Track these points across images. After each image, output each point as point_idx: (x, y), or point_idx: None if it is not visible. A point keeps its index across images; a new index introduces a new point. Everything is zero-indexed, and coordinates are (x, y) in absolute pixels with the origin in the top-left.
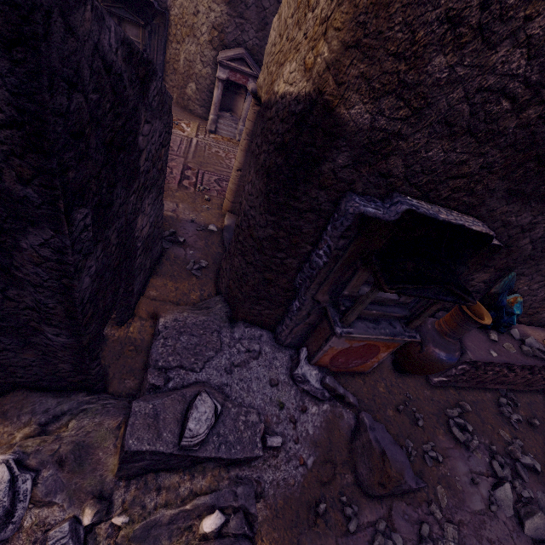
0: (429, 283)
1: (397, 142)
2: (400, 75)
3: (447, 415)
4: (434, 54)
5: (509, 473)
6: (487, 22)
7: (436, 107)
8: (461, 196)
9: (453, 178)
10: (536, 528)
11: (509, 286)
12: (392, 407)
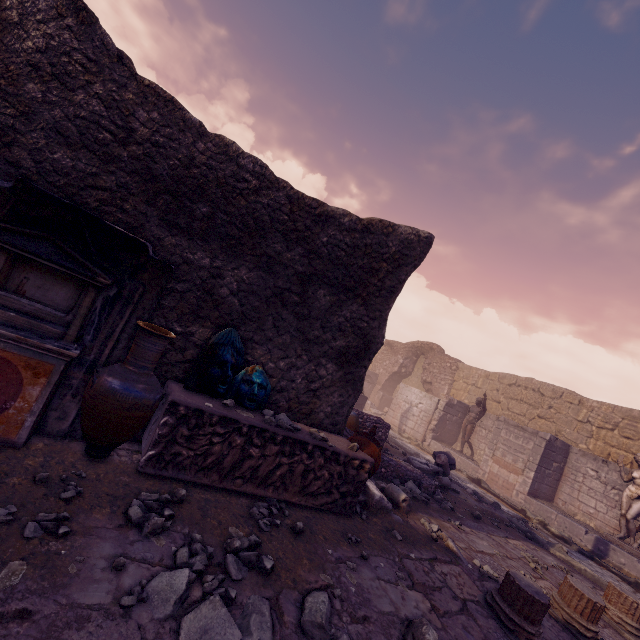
0: (24, 227)
1: (15, 135)
2: (2, 86)
3: (139, 500)
4: (27, 81)
5: (203, 562)
6: (59, 74)
7: (43, 117)
8: (114, 211)
9: (94, 188)
10: (203, 629)
11: (229, 340)
12: (29, 477)
